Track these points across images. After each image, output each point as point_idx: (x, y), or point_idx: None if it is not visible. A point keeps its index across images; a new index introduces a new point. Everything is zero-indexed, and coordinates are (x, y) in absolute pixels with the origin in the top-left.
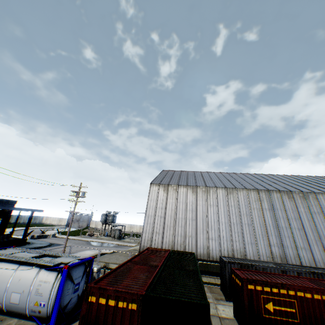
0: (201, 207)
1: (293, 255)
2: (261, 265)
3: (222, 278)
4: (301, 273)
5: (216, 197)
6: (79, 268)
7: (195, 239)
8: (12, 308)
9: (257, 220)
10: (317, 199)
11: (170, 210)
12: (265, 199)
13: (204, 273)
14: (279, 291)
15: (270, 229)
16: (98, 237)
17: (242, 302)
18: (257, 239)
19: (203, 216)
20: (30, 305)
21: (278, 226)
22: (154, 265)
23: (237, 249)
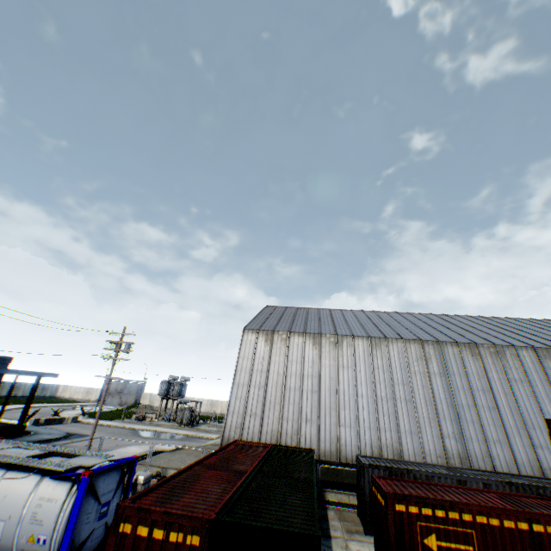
0: (327, 371)
1: (480, 454)
2: (423, 470)
3: (360, 494)
4: (491, 484)
5: (352, 353)
6: (110, 476)
7: (317, 425)
8: None
9: (421, 392)
10: (518, 357)
11: (276, 376)
12: (434, 356)
13: (332, 485)
14: (446, 515)
15: (442, 408)
16: (154, 423)
17: (387, 535)
18: (421, 426)
19: (331, 385)
20: (21, 541)
21: (455, 403)
22: (240, 470)
23: (387, 442)
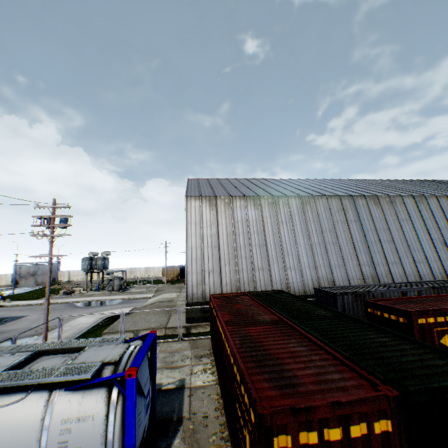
0: (270, 227)
1: (384, 273)
2: (378, 290)
3: None
4: (421, 291)
5: (288, 210)
6: (143, 363)
7: (268, 272)
8: None
9: (343, 236)
10: (404, 203)
11: (226, 236)
12: (349, 208)
13: None
14: None
15: (358, 245)
16: (85, 294)
17: None
18: (345, 260)
19: (275, 238)
20: None
21: (366, 240)
22: (272, 321)
23: (323, 276)
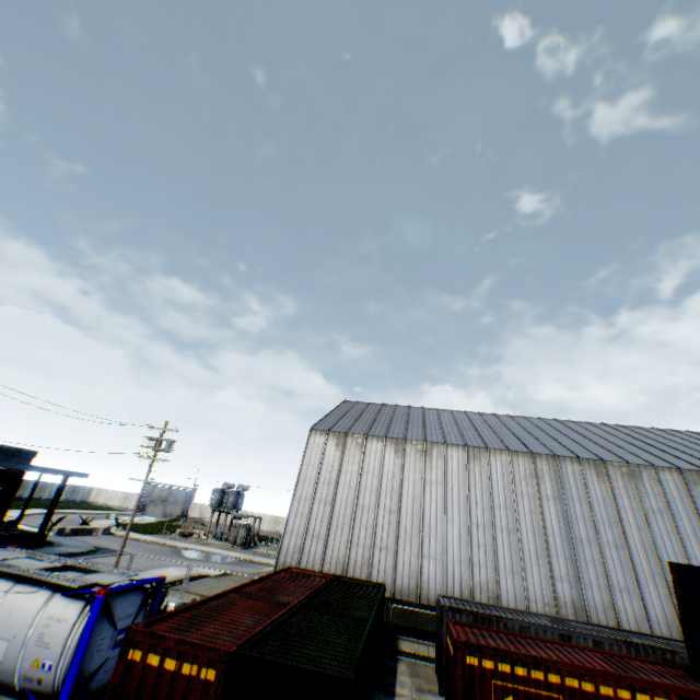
0: (411, 486)
1: (602, 604)
2: (517, 619)
3: (438, 644)
4: (603, 642)
5: (443, 465)
6: (131, 598)
7: (394, 555)
8: None
9: (529, 520)
10: (658, 481)
11: (347, 489)
12: (547, 475)
13: (408, 632)
14: (528, 674)
15: (555, 541)
16: (201, 541)
17: (453, 693)
18: (526, 564)
19: (415, 504)
20: (25, 666)
21: (571, 536)
22: (284, 601)
23: (481, 581)
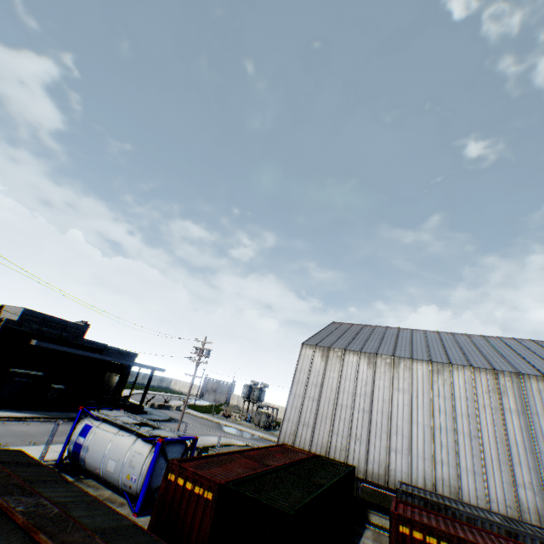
0: (381, 392)
1: None
2: (464, 510)
3: None
4: None
5: (409, 376)
6: (177, 447)
7: (366, 445)
8: (108, 477)
9: (490, 429)
10: None
11: (329, 391)
12: (510, 390)
13: (378, 509)
14: None
15: (517, 451)
16: (236, 421)
17: None
18: (487, 467)
19: (384, 407)
20: (123, 477)
21: (535, 448)
22: (269, 464)
23: (443, 477)
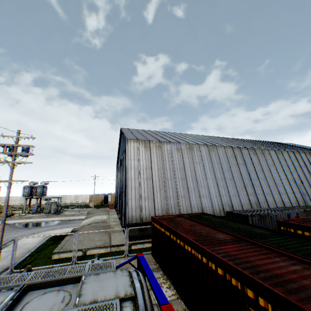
0: (188, 165)
1: (263, 200)
2: (273, 213)
3: None
4: (298, 213)
5: (200, 154)
6: None
7: (189, 199)
8: None
9: (236, 174)
10: (270, 154)
11: (157, 171)
12: (238, 155)
13: None
14: None
15: (246, 181)
16: (24, 217)
17: None
18: (238, 191)
19: (192, 174)
20: None
21: (250, 178)
22: (232, 239)
23: (225, 202)
